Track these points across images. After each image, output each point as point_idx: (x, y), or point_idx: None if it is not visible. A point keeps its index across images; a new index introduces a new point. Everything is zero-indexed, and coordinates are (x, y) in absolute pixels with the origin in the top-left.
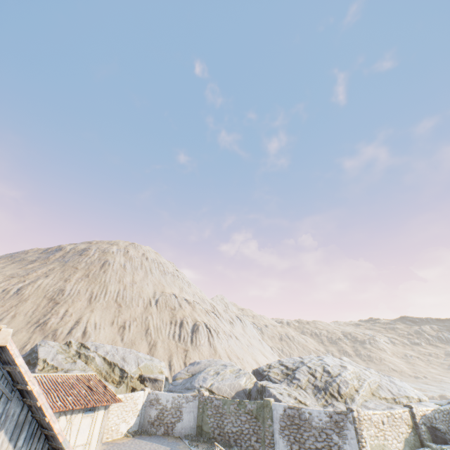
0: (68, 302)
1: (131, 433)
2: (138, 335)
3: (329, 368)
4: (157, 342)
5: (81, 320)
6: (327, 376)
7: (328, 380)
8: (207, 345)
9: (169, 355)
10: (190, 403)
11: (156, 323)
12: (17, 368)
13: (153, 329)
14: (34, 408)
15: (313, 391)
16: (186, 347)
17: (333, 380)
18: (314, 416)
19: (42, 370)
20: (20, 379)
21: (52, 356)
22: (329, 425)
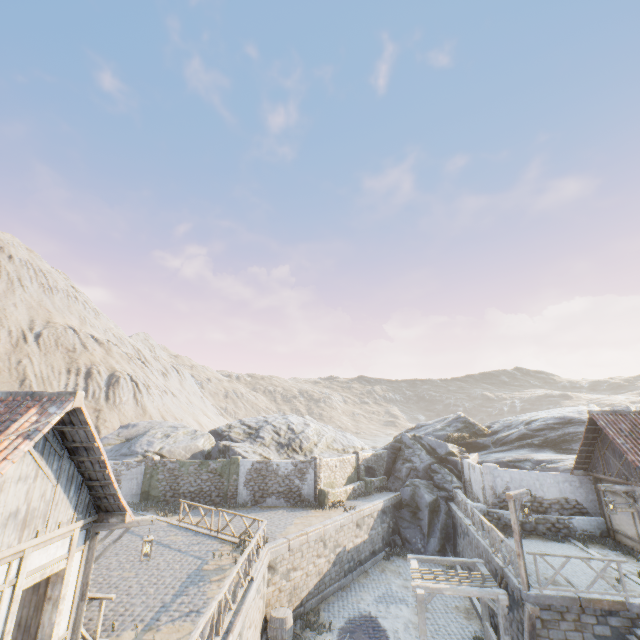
0: None
1: None
2: (4, 387)
3: (294, 426)
4: None
5: None
6: (291, 433)
7: (292, 437)
8: (132, 404)
9: None
10: (133, 469)
11: (40, 371)
12: (88, 428)
13: (35, 379)
14: (89, 463)
15: (277, 447)
16: (98, 406)
17: (297, 436)
18: (281, 467)
19: None
20: (81, 438)
21: None
22: (294, 472)
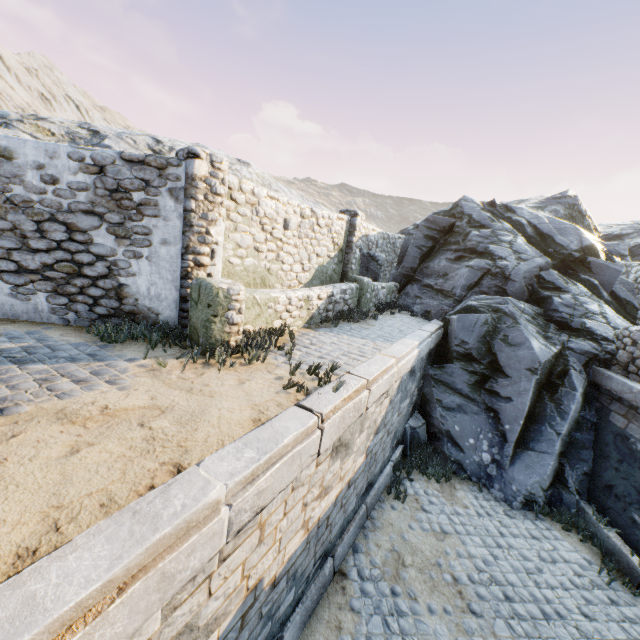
0: None
1: None
2: None
3: None
4: None
5: None
6: None
7: None
8: None
9: None
10: None
11: None
12: None
13: None
14: None
15: None
16: None
17: None
18: (25, 167)
19: None
20: None
21: None
22: (87, 199)
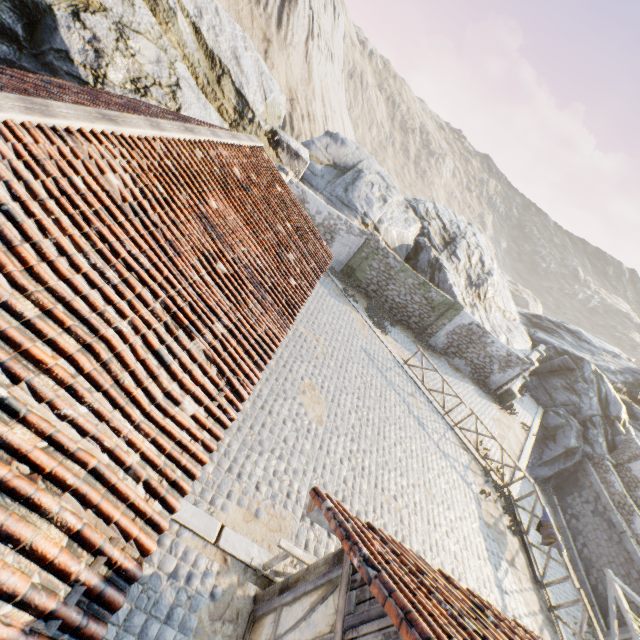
0: None
1: None
2: None
3: (485, 259)
4: None
5: None
6: (480, 269)
7: (480, 275)
8: (301, 54)
9: None
10: (351, 236)
11: None
12: None
13: None
14: None
15: (466, 282)
16: (268, 32)
17: (486, 279)
18: (494, 346)
19: None
20: None
21: None
22: (500, 358)
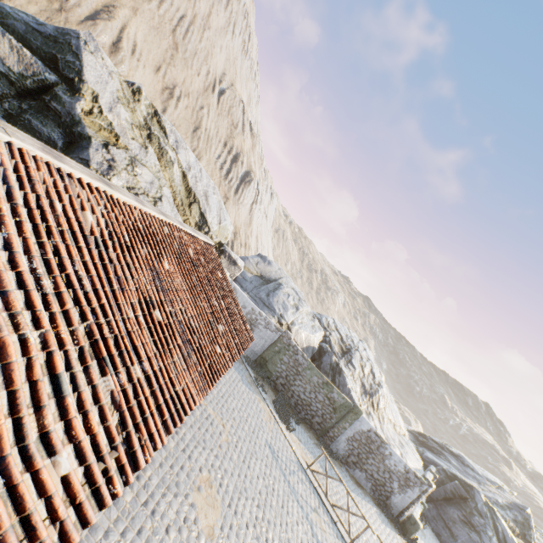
0: None
1: None
2: (184, 124)
3: (375, 371)
4: (203, 158)
5: (114, 12)
6: (371, 379)
7: (372, 384)
8: (247, 209)
9: None
10: (268, 331)
11: (209, 128)
12: None
13: (204, 134)
14: None
15: (361, 389)
16: (228, 194)
17: (378, 390)
18: (392, 459)
19: (87, 116)
20: None
21: (109, 98)
22: (399, 474)
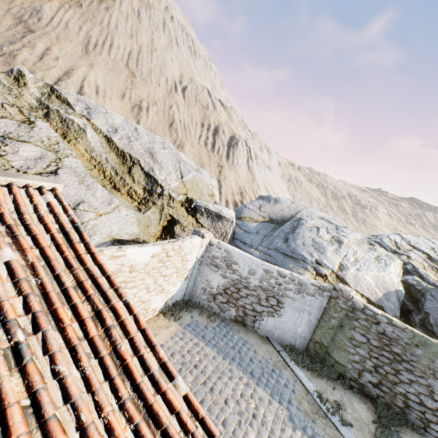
0: (50, 36)
1: (171, 308)
2: (159, 125)
3: None
4: (185, 143)
5: (73, 72)
6: None
7: None
8: (244, 168)
9: (200, 165)
10: (305, 296)
11: (183, 119)
12: None
13: (179, 125)
14: None
15: None
16: (221, 163)
17: None
18: None
19: None
20: None
21: None
22: None
